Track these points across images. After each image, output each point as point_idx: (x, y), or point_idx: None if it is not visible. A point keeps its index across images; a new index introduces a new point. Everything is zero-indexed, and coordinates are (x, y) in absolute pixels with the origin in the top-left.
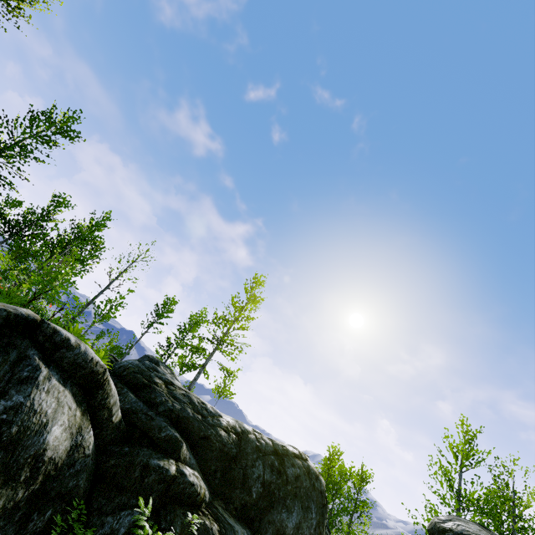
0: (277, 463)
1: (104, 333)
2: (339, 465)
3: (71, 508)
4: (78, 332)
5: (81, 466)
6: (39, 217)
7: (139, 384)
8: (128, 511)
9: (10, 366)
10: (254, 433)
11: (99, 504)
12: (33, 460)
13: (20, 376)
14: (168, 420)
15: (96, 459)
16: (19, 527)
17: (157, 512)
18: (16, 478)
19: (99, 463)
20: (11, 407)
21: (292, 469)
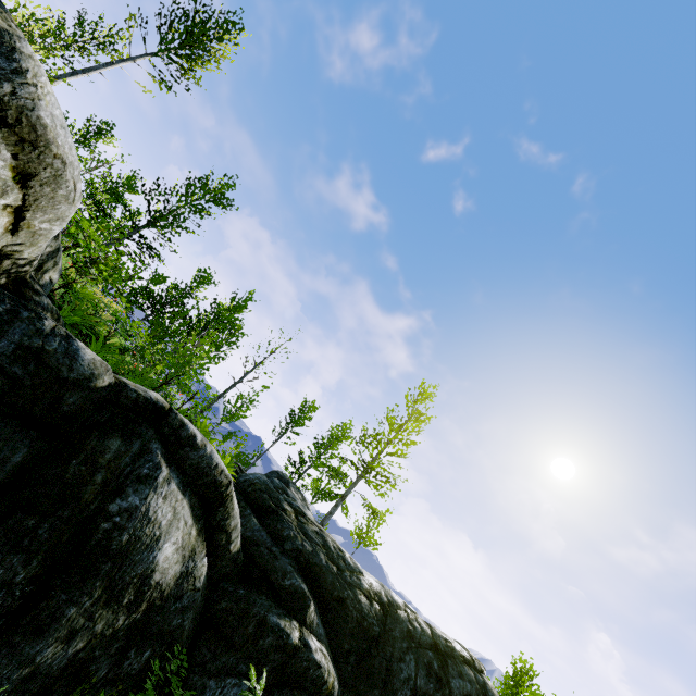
0: (436, 665)
1: (230, 434)
2: (532, 693)
3: (171, 654)
4: (205, 429)
5: (189, 601)
6: (182, 294)
7: (264, 506)
8: (235, 679)
9: (131, 459)
10: (405, 609)
11: (202, 658)
12: (140, 581)
13: (140, 473)
14: (295, 563)
15: (206, 595)
16: (114, 662)
17: (270, 691)
18: (119, 599)
19: (209, 602)
20: (125, 509)
21: (458, 681)
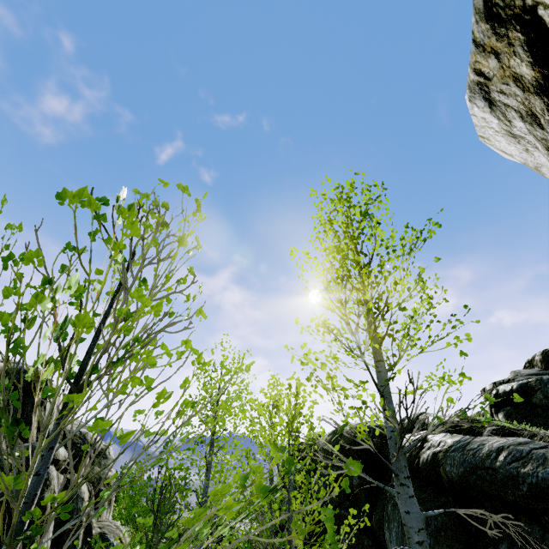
0: None
1: None
2: None
3: None
4: None
5: None
6: None
7: None
8: None
9: None
10: None
11: None
12: None
13: None
14: None
15: None
16: None
17: None
18: None
19: None
20: None
21: None
